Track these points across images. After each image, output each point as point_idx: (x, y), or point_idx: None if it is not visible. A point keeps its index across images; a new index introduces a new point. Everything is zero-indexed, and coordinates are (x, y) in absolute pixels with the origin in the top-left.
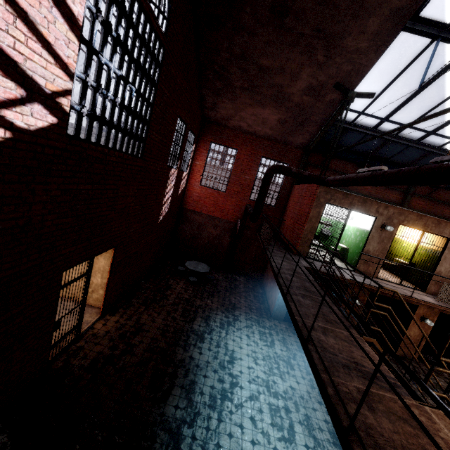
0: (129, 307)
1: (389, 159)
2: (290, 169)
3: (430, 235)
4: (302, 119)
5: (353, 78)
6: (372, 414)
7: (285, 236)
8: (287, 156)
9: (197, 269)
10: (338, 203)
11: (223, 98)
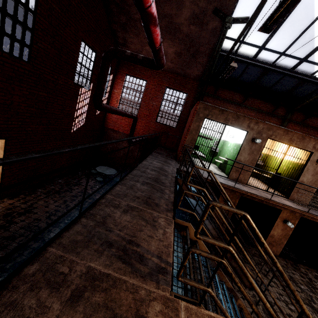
0: (31, 194)
1: (270, 89)
2: (124, 51)
3: (298, 152)
4: (193, 50)
5: (228, 1)
6: (63, 308)
7: (178, 150)
8: (186, 87)
9: (104, 172)
10: (215, 118)
11: (129, 32)
